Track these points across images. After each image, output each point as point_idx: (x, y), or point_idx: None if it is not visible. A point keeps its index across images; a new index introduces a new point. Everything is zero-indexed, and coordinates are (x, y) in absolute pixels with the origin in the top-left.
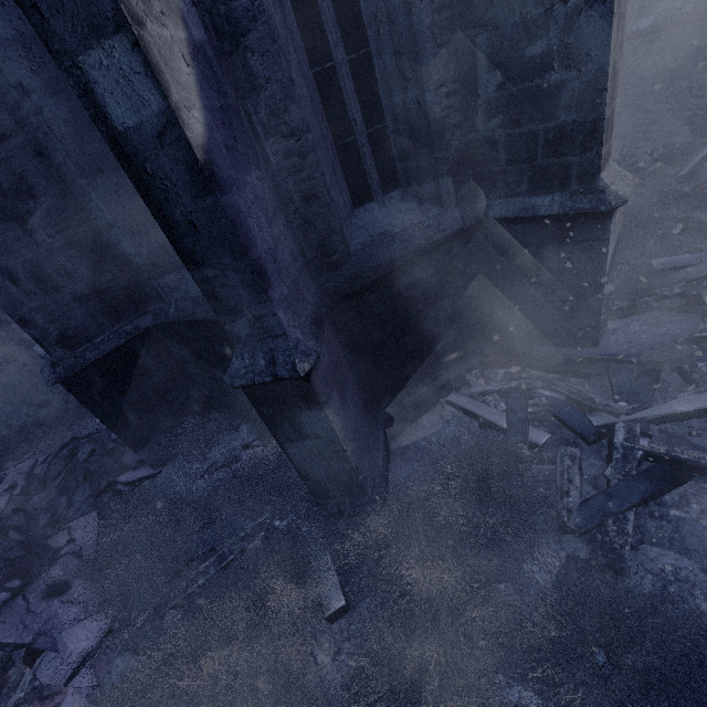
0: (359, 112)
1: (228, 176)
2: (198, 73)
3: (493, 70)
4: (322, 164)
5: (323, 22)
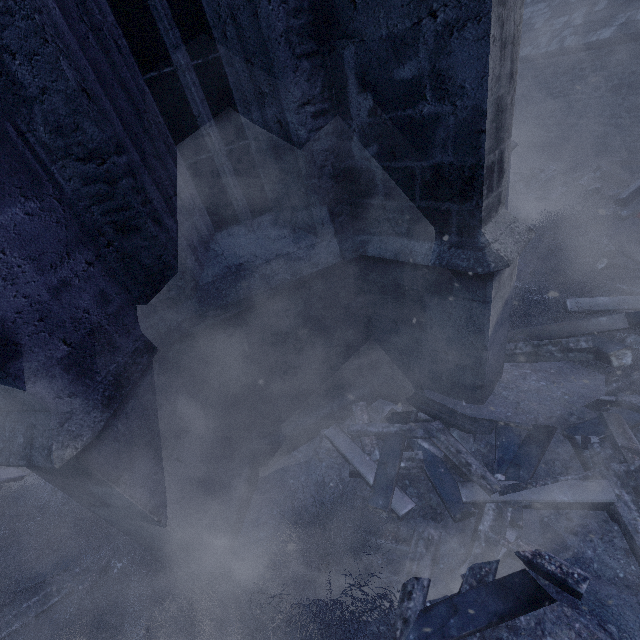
0: (214, 126)
1: None
2: None
3: (364, 91)
4: (147, 189)
5: (154, 18)
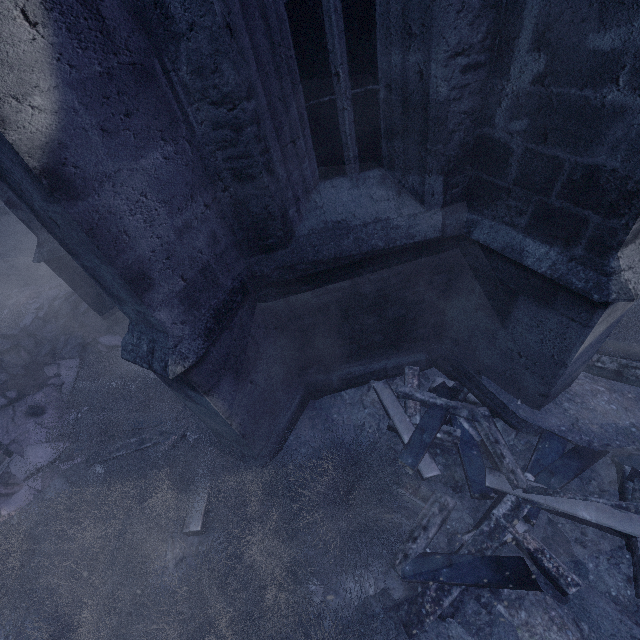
0: (345, 64)
1: (96, 172)
2: (58, 31)
3: (537, 49)
4: (268, 136)
5: None
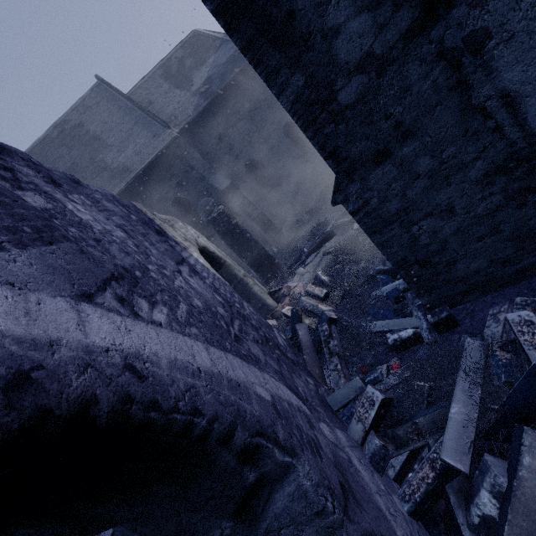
0: None
1: None
2: None
3: None
4: None
5: None
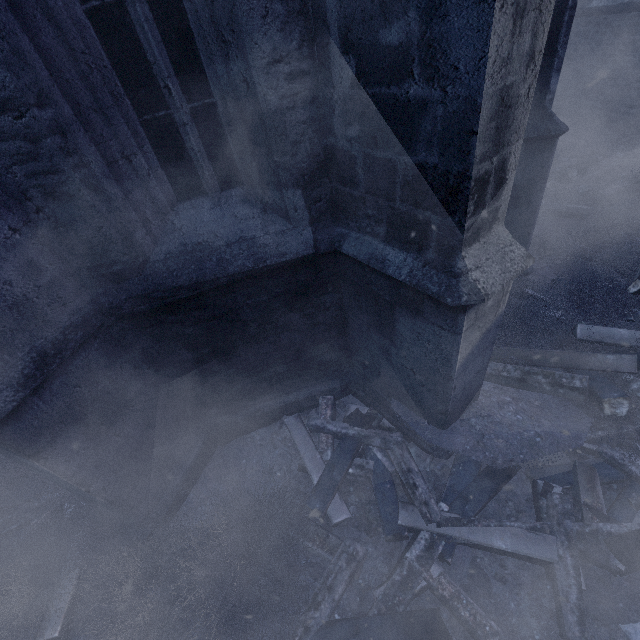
0: (174, 76)
1: None
2: None
3: (347, 52)
4: (83, 150)
5: None
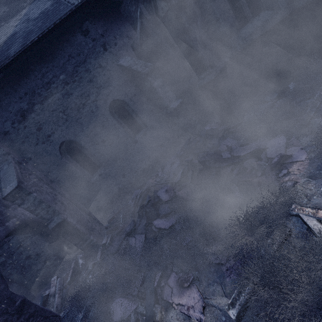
0: None
1: None
2: None
3: None
4: None
5: None
